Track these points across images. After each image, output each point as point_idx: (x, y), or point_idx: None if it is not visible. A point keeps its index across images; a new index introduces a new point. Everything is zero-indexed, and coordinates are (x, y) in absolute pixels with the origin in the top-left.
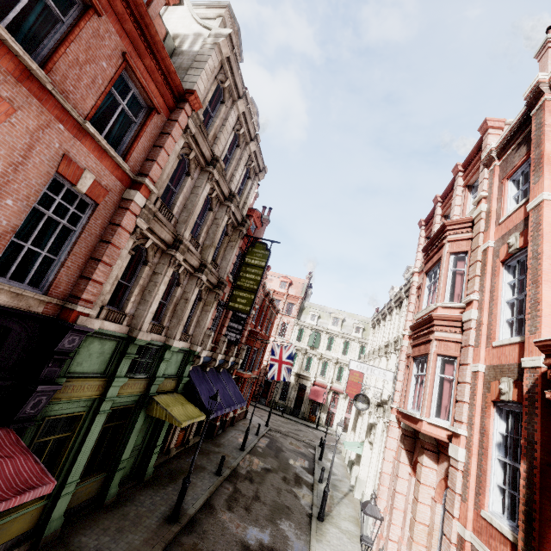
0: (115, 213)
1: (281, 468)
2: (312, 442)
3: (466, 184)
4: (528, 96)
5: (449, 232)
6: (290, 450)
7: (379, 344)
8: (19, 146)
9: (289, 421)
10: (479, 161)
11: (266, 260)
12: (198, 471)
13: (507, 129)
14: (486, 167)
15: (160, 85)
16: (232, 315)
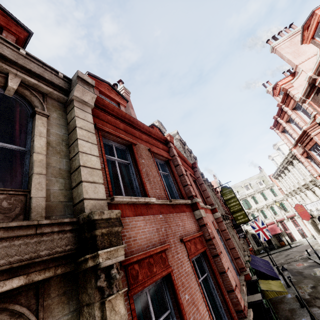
0: (218, 226)
1: (317, 281)
2: (302, 256)
3: (291, 109)
4: (308, 80)
5: (310, 132)
6: (304, 269)
7: (292, 185)
8: (214, 231)
9: (276, 254)
10: (291, 99)
11: (232, 192)
12: (294, 312)
13: (303, 89)
14: (303, 103)
15: (191, 171)
16: (233, 225)
